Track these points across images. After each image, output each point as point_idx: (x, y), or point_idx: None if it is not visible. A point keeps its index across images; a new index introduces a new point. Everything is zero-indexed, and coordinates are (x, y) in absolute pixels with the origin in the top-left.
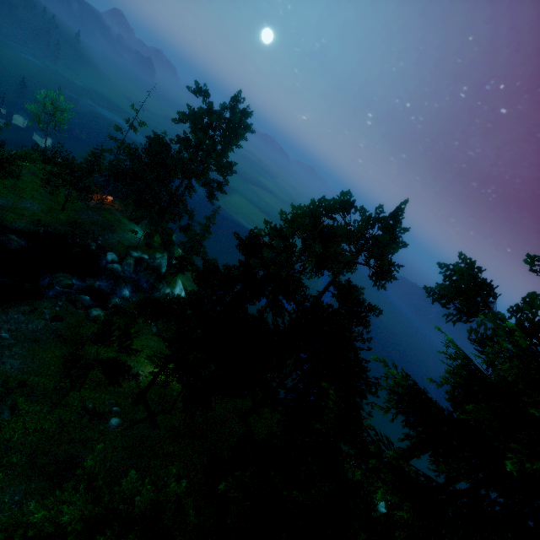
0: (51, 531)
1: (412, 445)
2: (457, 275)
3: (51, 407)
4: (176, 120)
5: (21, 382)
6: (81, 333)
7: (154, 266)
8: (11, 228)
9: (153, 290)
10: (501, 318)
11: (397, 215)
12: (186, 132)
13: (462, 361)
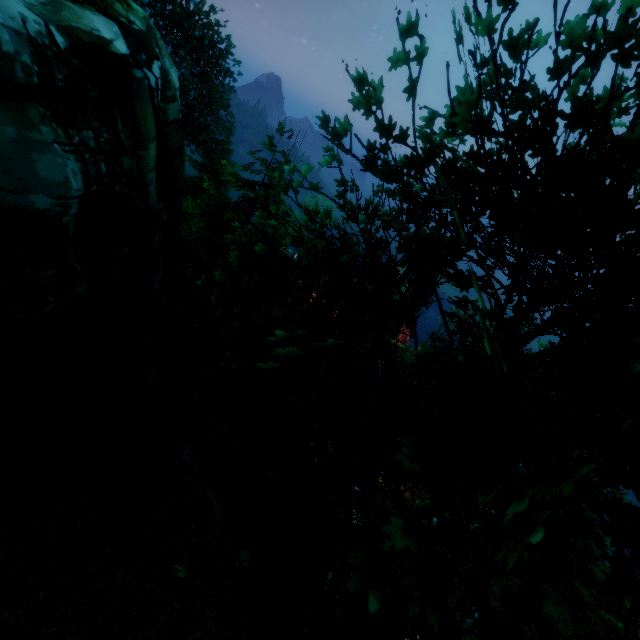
0: None
1: None
2: None
3: None
4: None
5: None
6: None
7: None
8: None
9: None
10: None
11: None
12: None
13: None
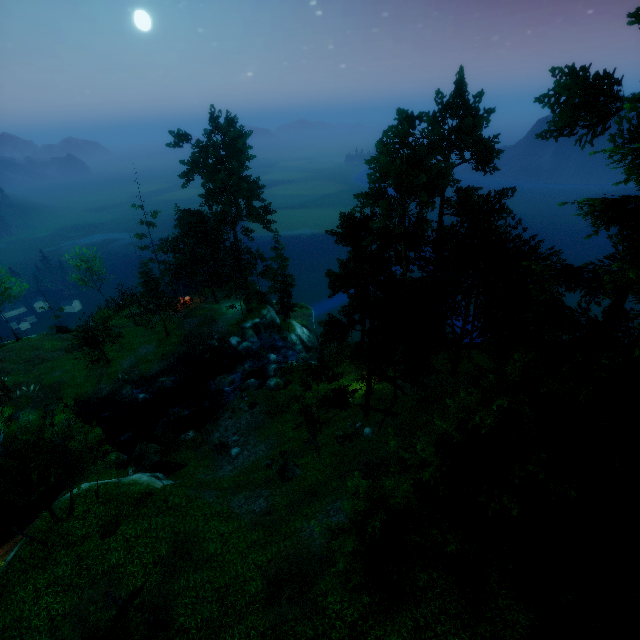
0: (433, 448)
1: (632, 239)
2: (565, 95)
3: (316, 452)
4: (184, 184)
5: (281, 453)
6: (278, 403)
7: (269, 323)
8: (153, 375)
9: (285, 342)
10: (639, 98)
11: (461, 89)
12: (204, 187)
13: (633, 153)
